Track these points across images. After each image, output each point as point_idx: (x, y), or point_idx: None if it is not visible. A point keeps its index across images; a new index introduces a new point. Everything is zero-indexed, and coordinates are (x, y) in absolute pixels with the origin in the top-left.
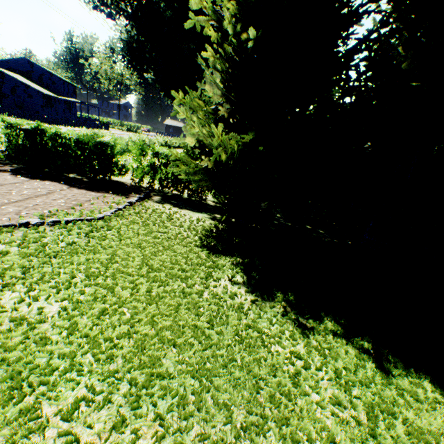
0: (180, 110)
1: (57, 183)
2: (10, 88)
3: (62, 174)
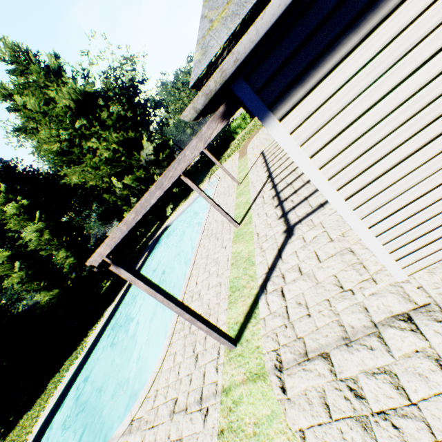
0: None
1: None
2: None
3: None
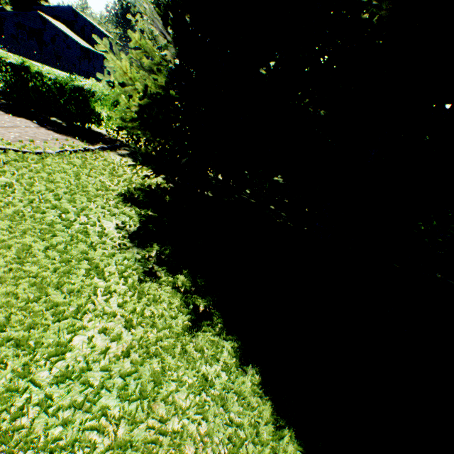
0: (101, 42)
1: (31, 121)
2: (51, 36)
3: (45, 116)
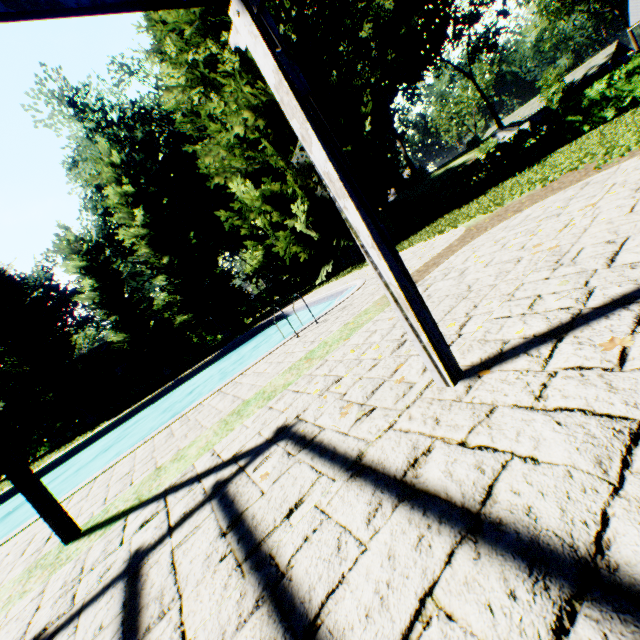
0: None
1: None
2: None
3: None
